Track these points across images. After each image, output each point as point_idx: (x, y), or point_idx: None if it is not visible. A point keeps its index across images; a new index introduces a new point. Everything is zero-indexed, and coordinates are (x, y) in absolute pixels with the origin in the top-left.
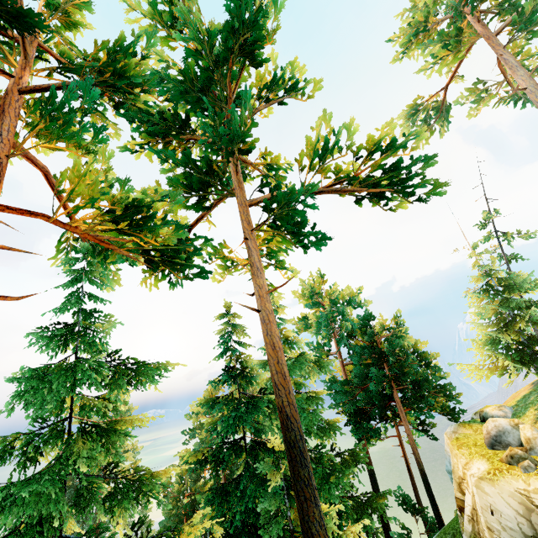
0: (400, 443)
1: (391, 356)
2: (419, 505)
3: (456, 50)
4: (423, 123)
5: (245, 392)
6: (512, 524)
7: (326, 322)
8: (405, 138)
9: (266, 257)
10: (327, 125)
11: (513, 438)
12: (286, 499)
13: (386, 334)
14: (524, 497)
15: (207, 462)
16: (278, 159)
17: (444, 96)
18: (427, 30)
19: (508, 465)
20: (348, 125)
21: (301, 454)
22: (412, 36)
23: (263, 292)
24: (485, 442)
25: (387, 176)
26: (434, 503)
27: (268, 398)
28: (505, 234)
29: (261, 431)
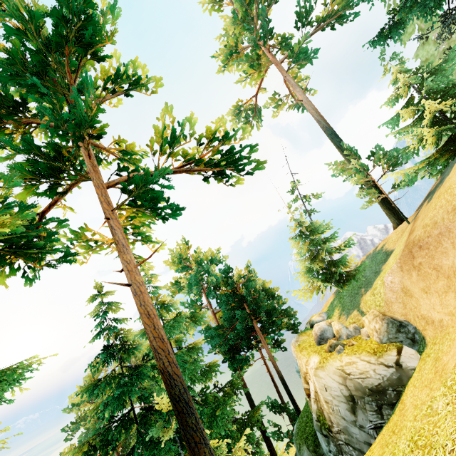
0: (264, 362)
1: (248, 297)
2: (284, 404)
3: (259, 70)
4: (245, 119)
5: (128, 365)
6: (338, 393)
7: (195, 281)
8: (233, 129)
9: (132, 234)
10: (171, 116)
11: (329, 333)
12: (180, 450)
13: (242, 281)
14: (341, 371)
15: (95, 451)
16: (132, 144)
17: (256, 101)
18: (238, 53)
19: (329, 353)
20: (188, 117)
21: (187, 405)
22: (228, 55)
23: (131, 266)
24: (315, 342)
25: (224, 158)
26: (292, 399)
27: (152, 363)
28: (305, 196)
29: (149, 397)
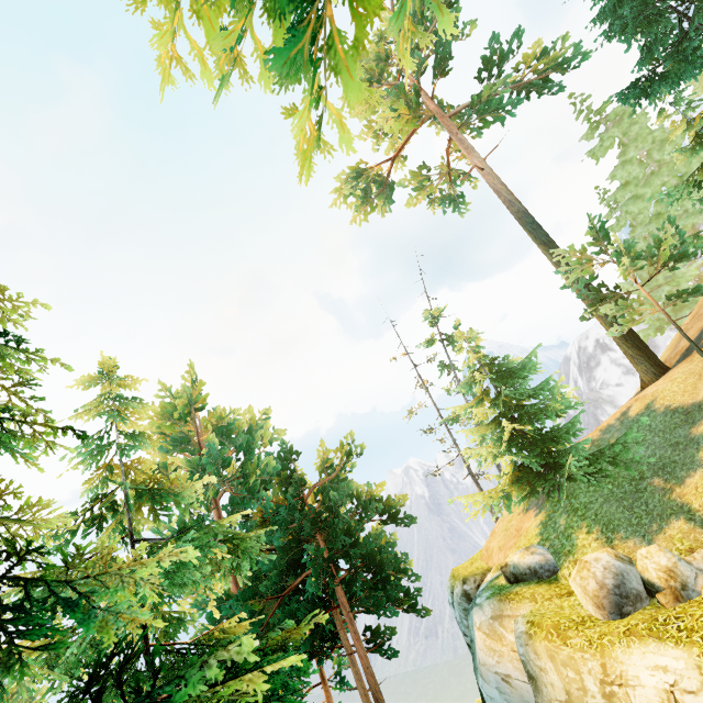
0: (327, 695)
1: (341, 514)
2: None
3: (413, 115)
4: (363, 195)
5: None
6: None
7: (214, 467)
8: None
9: None
10: None
11: (636, 580)
12: None
13: (325, 478)
14: None
15: None
16: None
17: (390, 168)
18: (381, 85)
19: None
20: None
21: None
22: (367, 80)
23: None
24: (606, 606)
25: None
26: None
27: None
28: (449, 336)
29: None
